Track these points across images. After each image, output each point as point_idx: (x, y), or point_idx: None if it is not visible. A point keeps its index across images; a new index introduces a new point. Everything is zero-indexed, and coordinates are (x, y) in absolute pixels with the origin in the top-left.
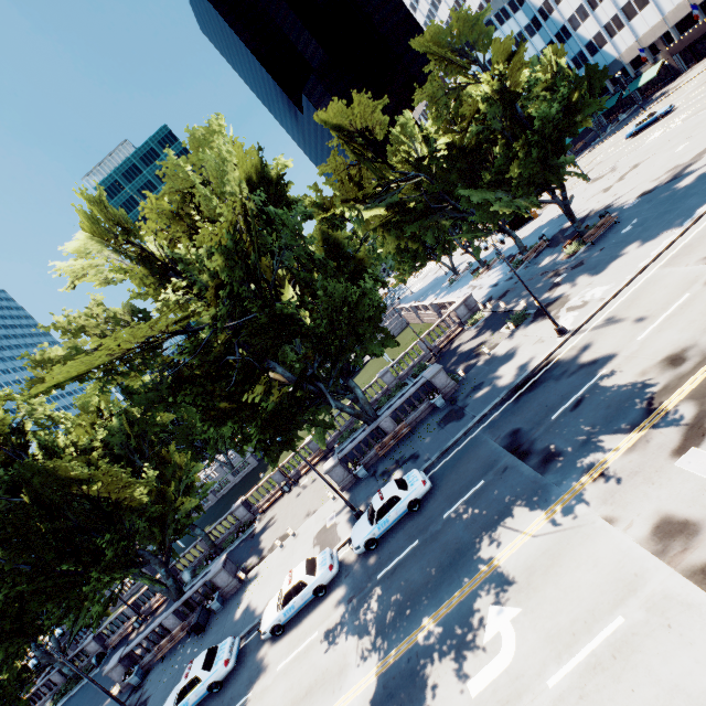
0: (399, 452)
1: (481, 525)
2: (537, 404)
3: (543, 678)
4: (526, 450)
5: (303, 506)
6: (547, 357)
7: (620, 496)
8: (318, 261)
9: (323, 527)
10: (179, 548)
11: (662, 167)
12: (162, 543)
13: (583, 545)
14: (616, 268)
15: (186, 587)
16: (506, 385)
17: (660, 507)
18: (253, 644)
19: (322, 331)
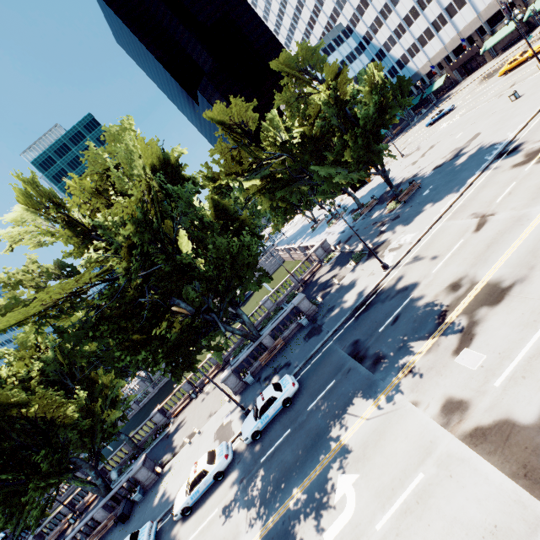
0: (277, 362)
1: (333, 414)
2: (370, 320)
3: (373, 524)
4: (363, 355)
5: (207, 409)
6: (376, 286)
7: (422, 386)
8: (207, 224)
9: (222, 425)
10: (108, 452)
11: (447, 148)
12: (92, 450)
13: (398, 423)
14: (419, 220)
15: (114, 484)
16: (350, 307)
17: (445, 392)
18: (167, 525)
19: (212, 276)
